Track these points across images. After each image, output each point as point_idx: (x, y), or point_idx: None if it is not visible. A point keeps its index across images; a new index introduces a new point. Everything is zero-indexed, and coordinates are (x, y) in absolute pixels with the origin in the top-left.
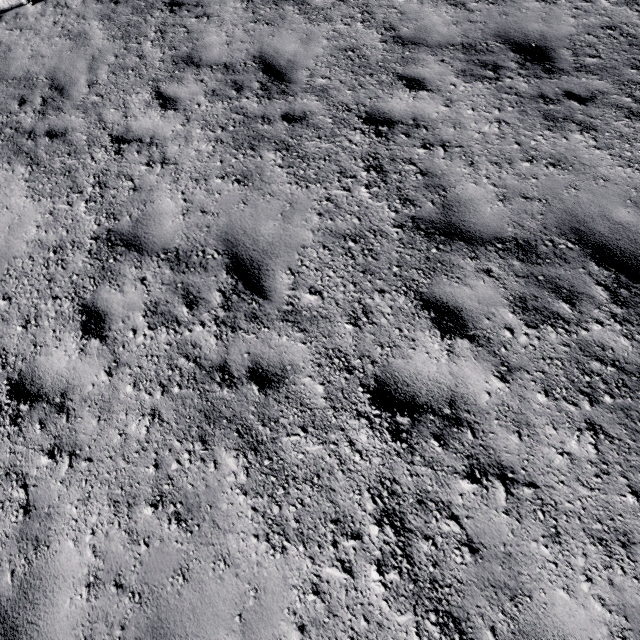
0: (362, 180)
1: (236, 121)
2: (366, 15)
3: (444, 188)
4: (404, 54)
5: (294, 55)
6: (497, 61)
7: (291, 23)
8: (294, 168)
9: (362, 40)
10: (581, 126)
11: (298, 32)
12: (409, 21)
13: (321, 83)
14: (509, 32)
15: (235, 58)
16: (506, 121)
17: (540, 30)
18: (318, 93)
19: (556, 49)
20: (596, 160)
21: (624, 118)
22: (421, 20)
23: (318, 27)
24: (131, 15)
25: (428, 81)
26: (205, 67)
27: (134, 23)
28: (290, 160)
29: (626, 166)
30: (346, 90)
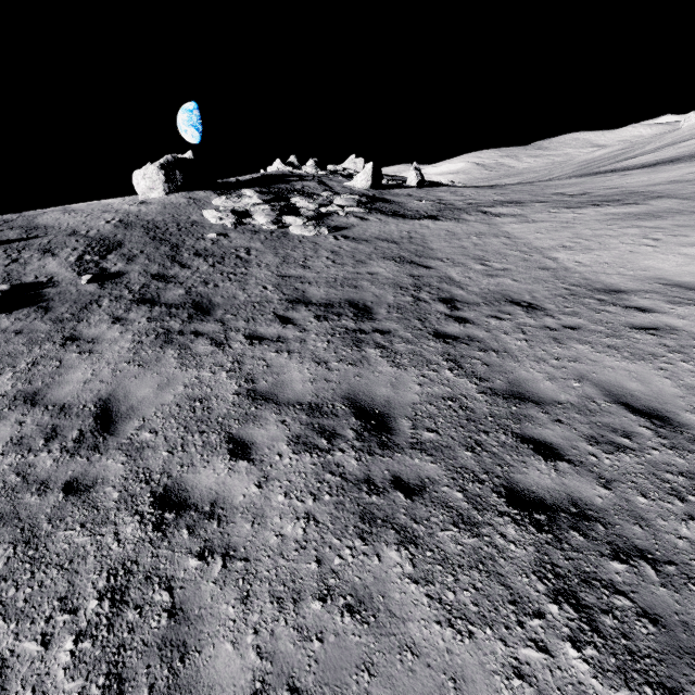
0: (82, 619)
1: (6, 486)
2: (236, 365)
3: (185, 651)
4: (249, 409)
5: (141, 401)
6: (336, 427)
7: (162, 366)
8: (8, 582)
9: (217, 390)
10: (400, 535)
11: (162, 376)
12: (271, 374)
13: (144, 438)
14: (358, 394)
15: (80, 398)
16: (316, 517)
17: (387, 395)
18: (131, 452)
19: (397, 418)
20: (408, 605)
21: (452, 525)
22: (282, 374)
23: (185, 372)
24: (21, 345)
25: (256, 447)
26: (41, 406)
27: (16, 353)
28: (15, 564)
29: (446, 622)
30: (164, 451)
